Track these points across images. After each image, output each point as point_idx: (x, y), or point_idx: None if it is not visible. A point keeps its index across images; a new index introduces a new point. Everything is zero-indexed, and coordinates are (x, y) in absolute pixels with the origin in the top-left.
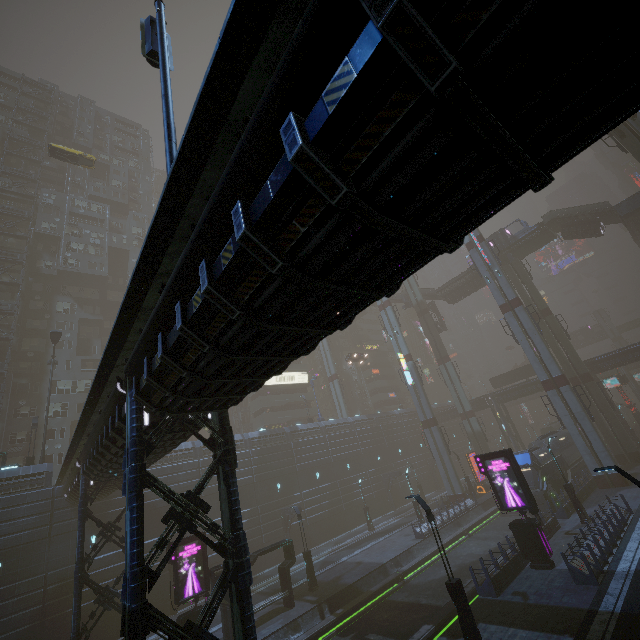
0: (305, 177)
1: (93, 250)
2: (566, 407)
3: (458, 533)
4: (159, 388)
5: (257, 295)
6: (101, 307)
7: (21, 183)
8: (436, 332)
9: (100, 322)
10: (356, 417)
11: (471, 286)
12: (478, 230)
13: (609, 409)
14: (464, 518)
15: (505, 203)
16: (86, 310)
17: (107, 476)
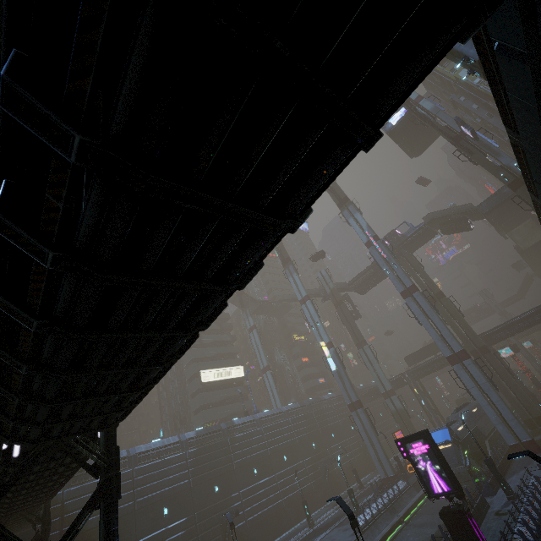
0: (26, 126)
1: None
2: (472, 379)
3: (394, 522)
4: (1, 417)
5: (56, 298)
6: None
7: None
8: (352, 320)
9: None
10: (289, 406)
11: (376, 278)
12: (373, 231)
13: (509, 377)
14: (399, 503)
15: (338, 169)
16: None
17: (9, 509)
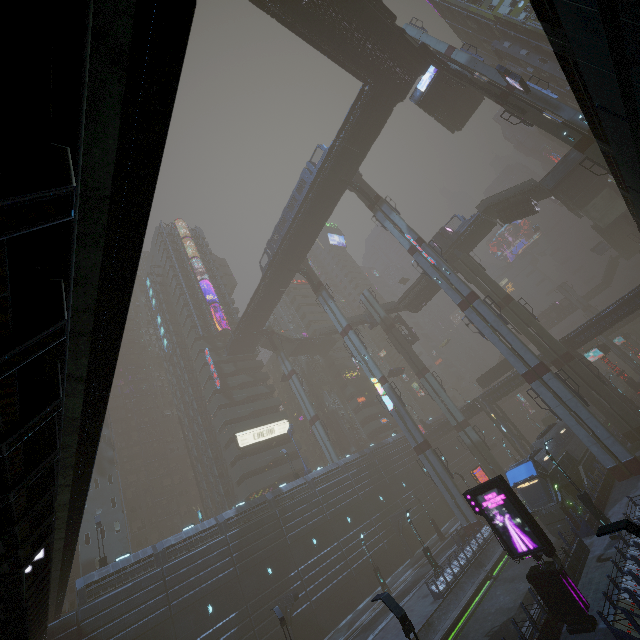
0: None
1: None
2: (555, 397)
3: (481, 580)
4: None
5: None
6: None
7: None
8: (407, 345)
9: None
10: (347, 458)
11: (429, 290)
12: (416, 233)
13: (600, 385)
14: (485, 554)
15: None
16: None
17: None
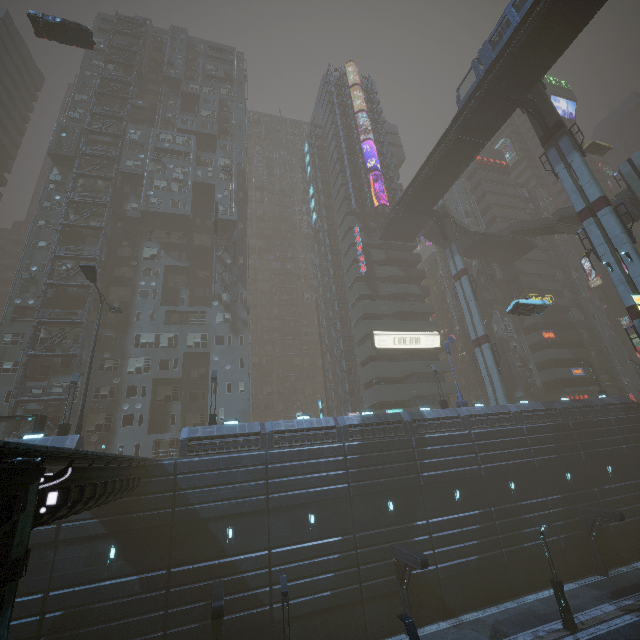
0: None
1: (176, 187)
2: None
3: None
4: None
5: None
6: (187, 252)
7: (110, 123)
8: None
9: (187, 270)
10: (523, 405)
11: None
12: None
13: None
14: None
15: None
16: (172, 256)
17: None
